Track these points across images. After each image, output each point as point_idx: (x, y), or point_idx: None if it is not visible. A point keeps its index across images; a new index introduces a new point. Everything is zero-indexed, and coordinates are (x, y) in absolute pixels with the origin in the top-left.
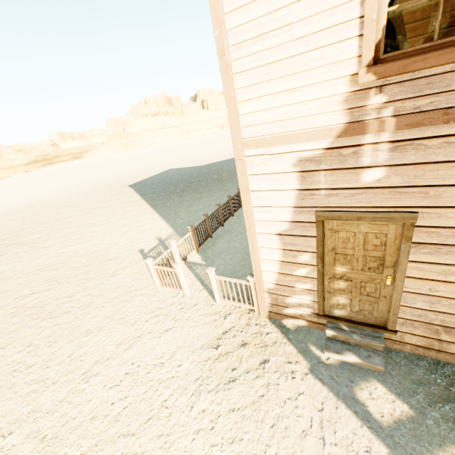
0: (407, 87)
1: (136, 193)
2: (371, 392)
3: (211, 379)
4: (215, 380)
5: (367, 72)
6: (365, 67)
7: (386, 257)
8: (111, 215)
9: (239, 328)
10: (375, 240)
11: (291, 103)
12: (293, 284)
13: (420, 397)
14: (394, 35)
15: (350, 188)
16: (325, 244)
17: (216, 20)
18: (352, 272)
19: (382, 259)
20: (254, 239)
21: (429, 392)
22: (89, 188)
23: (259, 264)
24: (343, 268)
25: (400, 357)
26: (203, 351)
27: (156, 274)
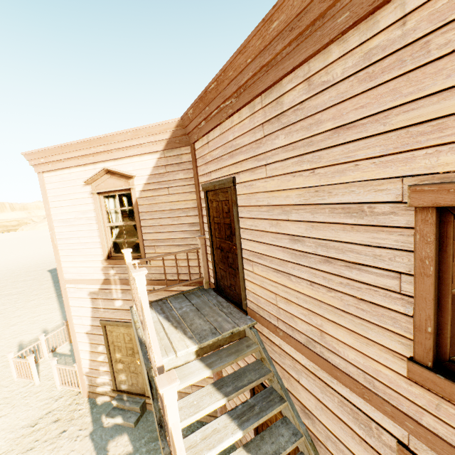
0: (120, 269)
1: (52, 279)
2: (118, 441)
3: (14, 451)
4: (17, 451)
5: (105, 261)
6: (105, 259)
7: (134, 347)
8: (12, 304)
9: (62, 408)
10: (128, 337)
11: (83, 266)
12: (99, 368)
13: (144, 440)
14: (121, 246)
15: (112, 309)
16: (109, 339)
17: (50, 228)
18: (124, 357)
19: (133, 348)
20: (74, 336)
21: (151, 436)
22: (5, 270)
23: (79, 354)
24: (119, 354)
25: (153, 416)
26: (22, 430)
27: (15, 365)
